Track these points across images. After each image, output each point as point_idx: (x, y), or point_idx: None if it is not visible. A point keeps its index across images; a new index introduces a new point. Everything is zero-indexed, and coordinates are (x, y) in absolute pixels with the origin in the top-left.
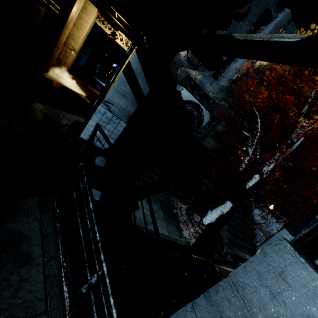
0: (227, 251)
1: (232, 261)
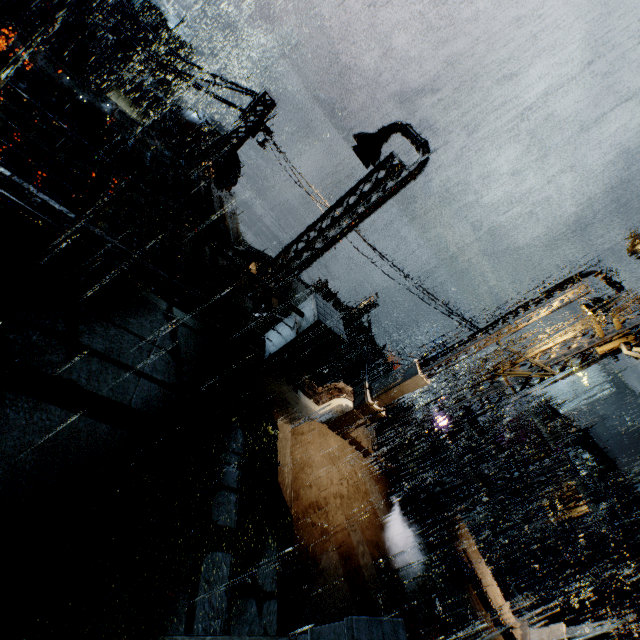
0: None
1: None
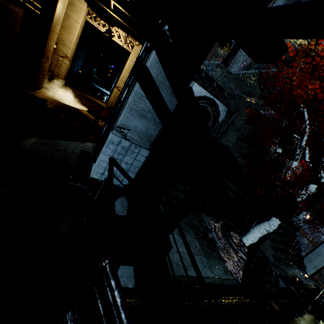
0: (276, 274)
1: (285, 286)
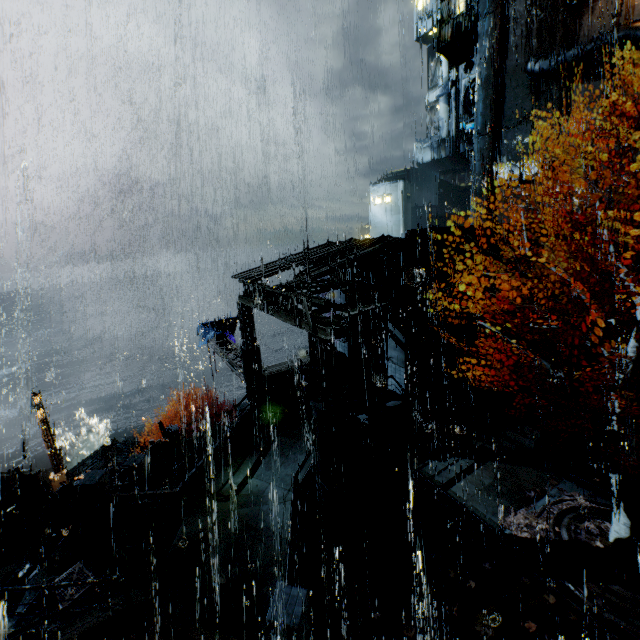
0: None
1: None
